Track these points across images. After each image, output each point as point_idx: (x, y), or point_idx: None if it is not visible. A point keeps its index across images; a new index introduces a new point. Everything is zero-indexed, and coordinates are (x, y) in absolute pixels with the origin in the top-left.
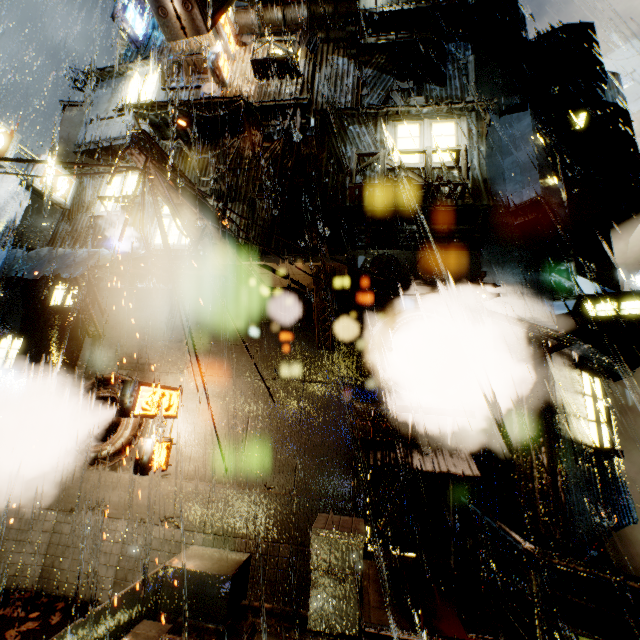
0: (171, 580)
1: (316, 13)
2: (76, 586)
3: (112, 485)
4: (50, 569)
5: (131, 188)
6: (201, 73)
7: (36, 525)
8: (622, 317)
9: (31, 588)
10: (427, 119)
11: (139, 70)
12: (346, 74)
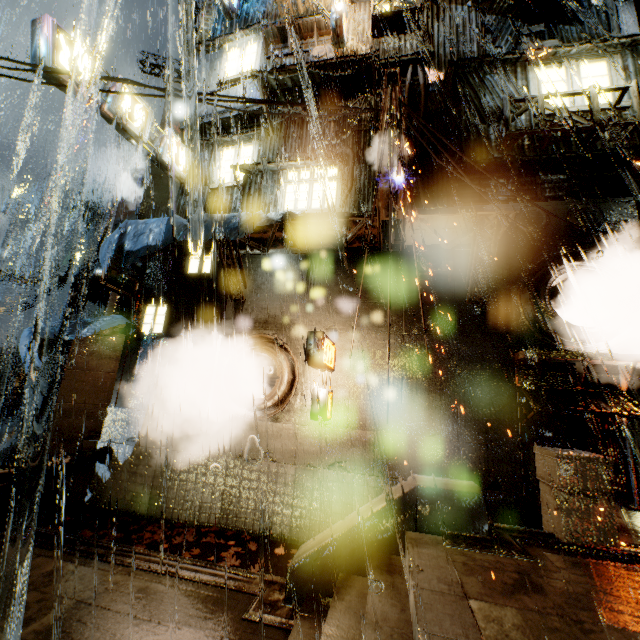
0: (425, 498)
1: None
2: (256, 522)
3: (275, 434)
4: (229, 507)
5: (246, 159)
6: (304, 38)
7: (211, 469)
8: None
9: (214, 523)
10: (574, 60)
11: (237, 41)
12: (467, 23)
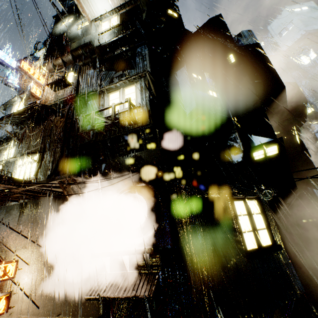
0: None
1: (76, 55)
2: None
3: None
4: None
5: (11, 155)
6: None
7: None
8: (268, 157)
9: None
10: (122, 88)
11: (17, 100)
12: (93, 77)
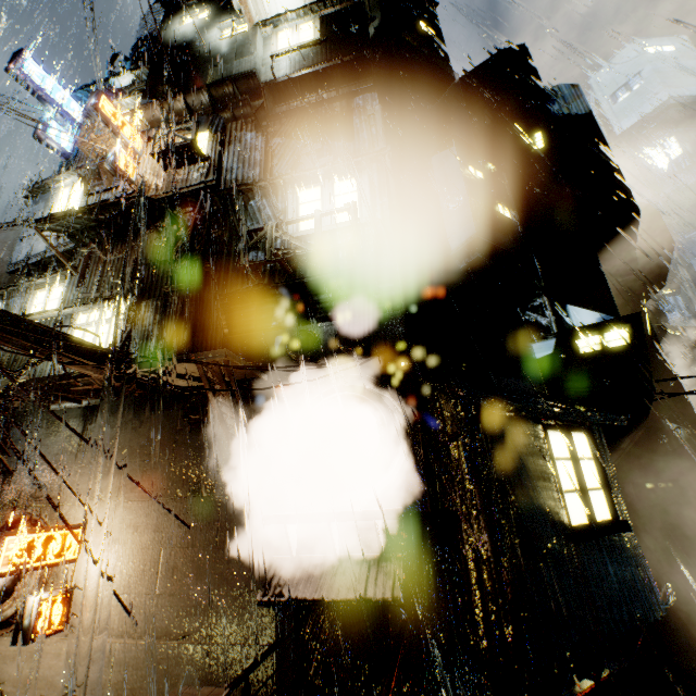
0: None
1: (218, 95)
2: None
3: (12, 655)
4: None
5: (54, 301)
6: None
7: None
8: (608, 351)
9: None
10: (328, 179)
11: (66, 181)
12: (254, 148)
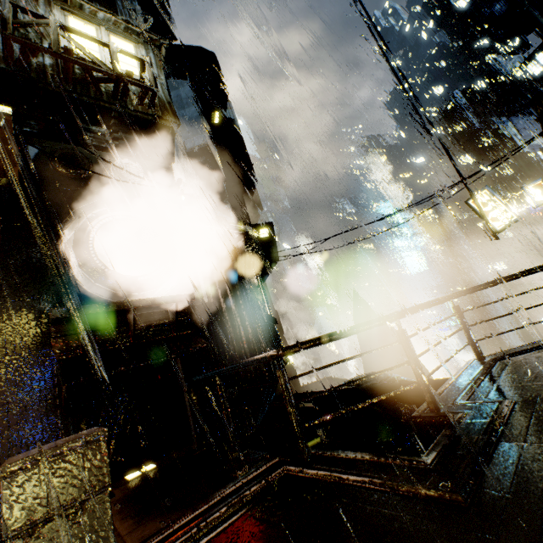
0: None
1: None
2: None
3: None
4: None
5: None
6: None
7: None
8: (261, 239)
9: None
10: (104, 28)
11: None
12: None
